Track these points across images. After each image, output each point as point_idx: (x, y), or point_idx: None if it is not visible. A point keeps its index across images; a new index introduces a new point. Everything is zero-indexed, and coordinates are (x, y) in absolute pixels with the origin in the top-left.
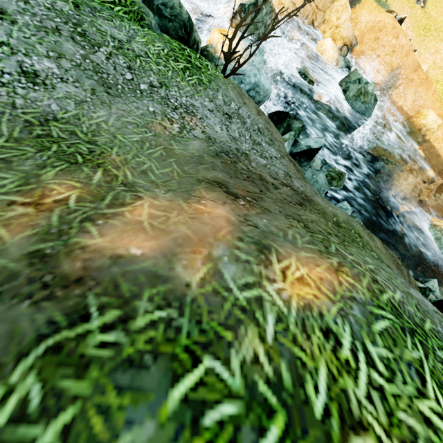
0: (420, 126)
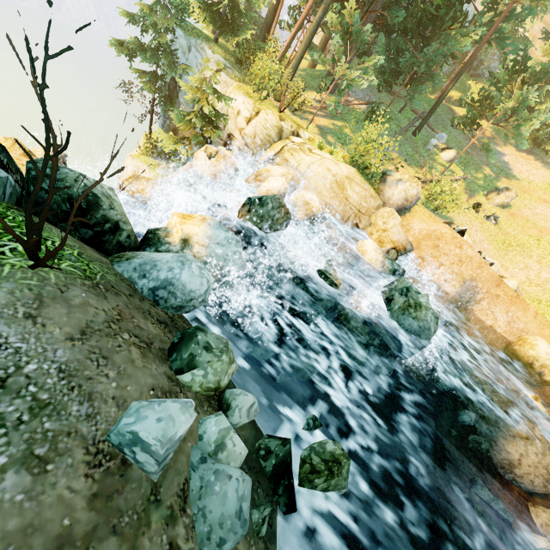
0: (529, 358)
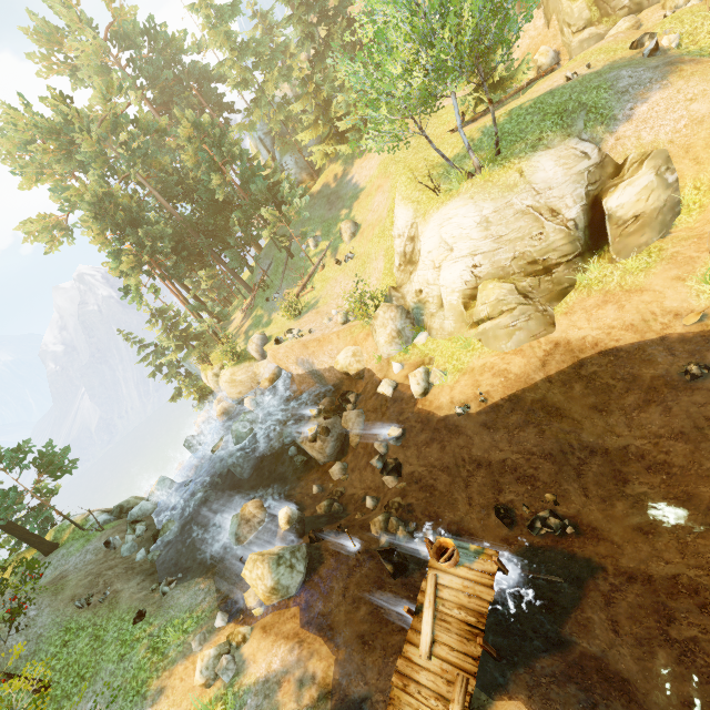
0: (342, 370)
